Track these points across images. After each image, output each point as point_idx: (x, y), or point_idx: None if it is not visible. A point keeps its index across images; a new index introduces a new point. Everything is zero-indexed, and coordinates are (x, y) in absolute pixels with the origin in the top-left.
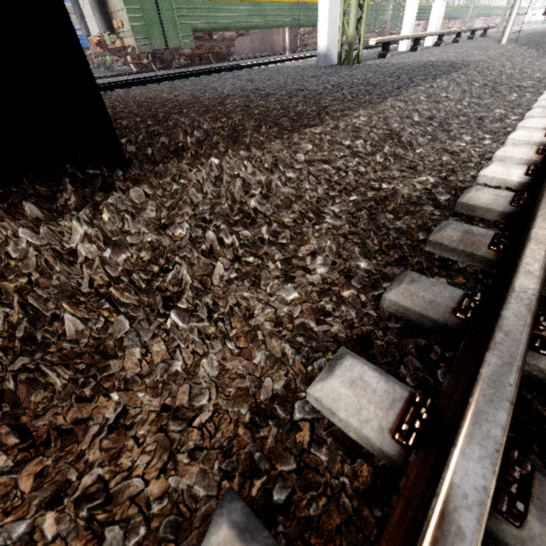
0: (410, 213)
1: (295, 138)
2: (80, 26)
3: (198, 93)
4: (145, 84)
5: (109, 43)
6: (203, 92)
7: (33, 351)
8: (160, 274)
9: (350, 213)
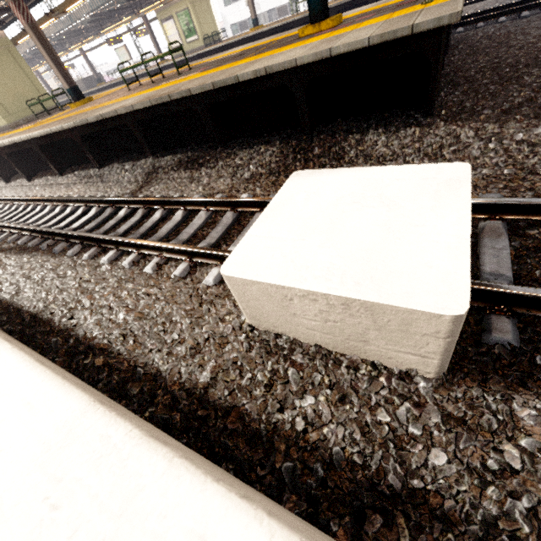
0: (513, 190)
1: None
2: None
3: None
4: None
5: None
6: None
7: (351, 163)
8: (387, 160)
9: (487, 176)
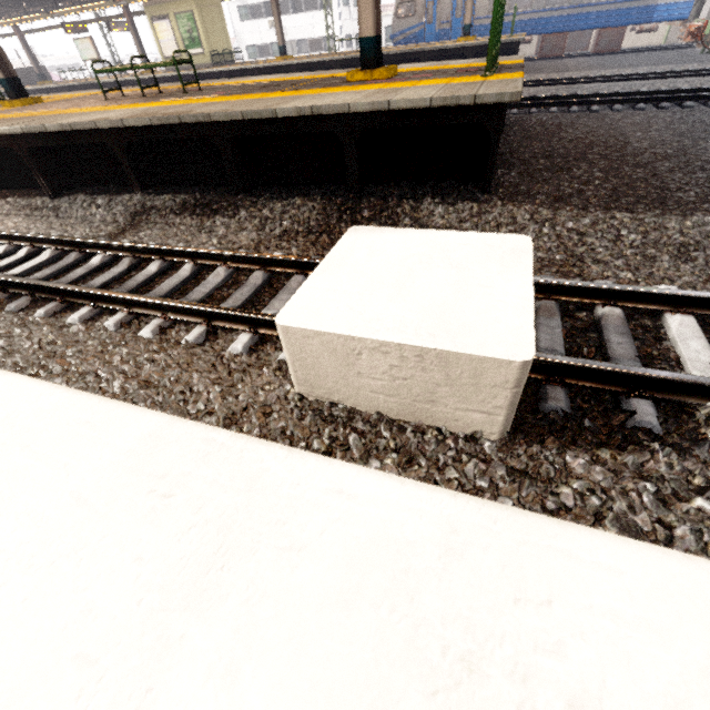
0: (564, 275)
1: (592, 214)
2: (693, 6)
3: (668, 141)
4: (685, 100)
5: (707, 33)
6: (678, 141)
7: None
8: None
9: (541, 260)
